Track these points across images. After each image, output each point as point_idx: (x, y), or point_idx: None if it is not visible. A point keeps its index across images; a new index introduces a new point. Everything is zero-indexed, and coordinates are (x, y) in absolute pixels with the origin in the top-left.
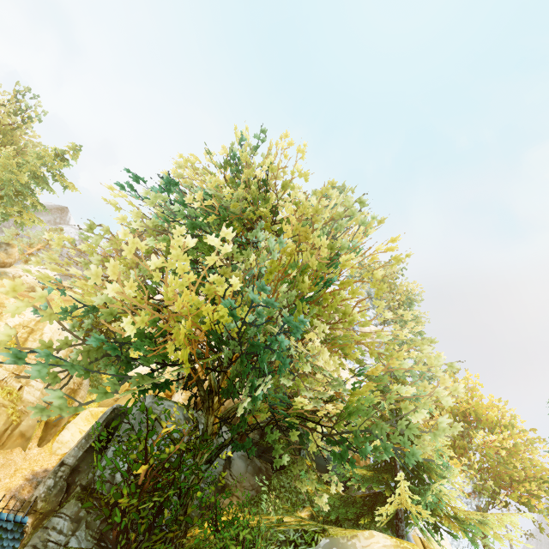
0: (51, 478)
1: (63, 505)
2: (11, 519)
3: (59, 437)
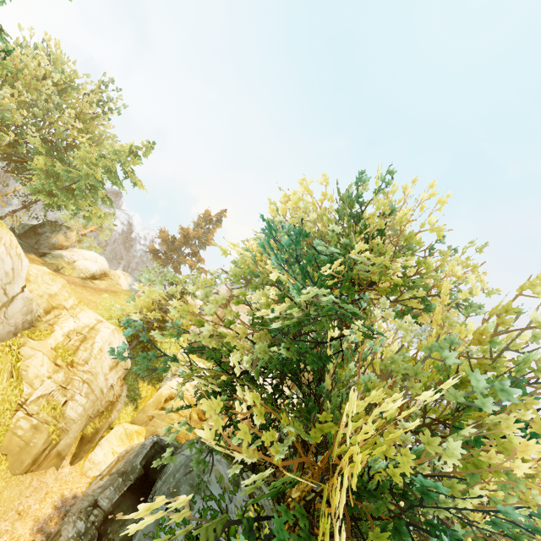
0: (82, 519)
1: None
2: None
3: (92, 455)
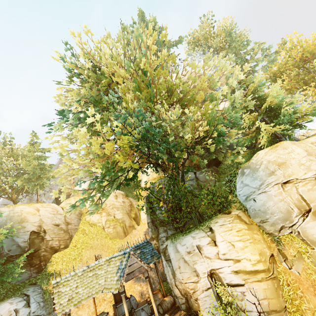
0: (149, 229)
1: (159, 231)
2: (144, 242)
3: (141, 219)
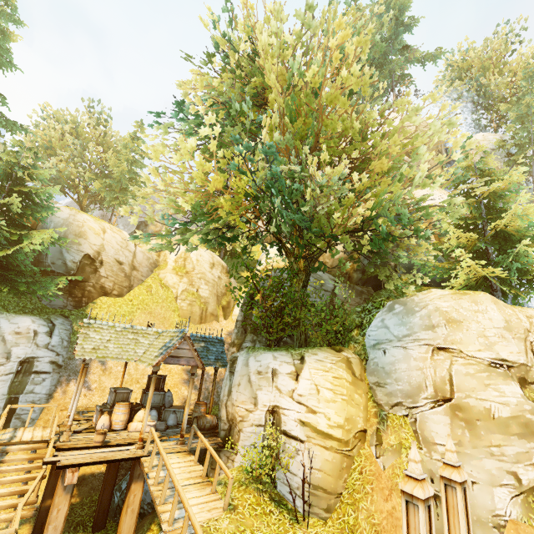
0: (235, 329)
1: (245, 338)
2: (215, 338)
3: (233, 313)
